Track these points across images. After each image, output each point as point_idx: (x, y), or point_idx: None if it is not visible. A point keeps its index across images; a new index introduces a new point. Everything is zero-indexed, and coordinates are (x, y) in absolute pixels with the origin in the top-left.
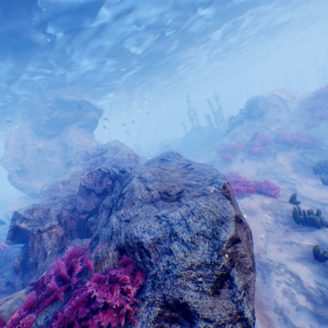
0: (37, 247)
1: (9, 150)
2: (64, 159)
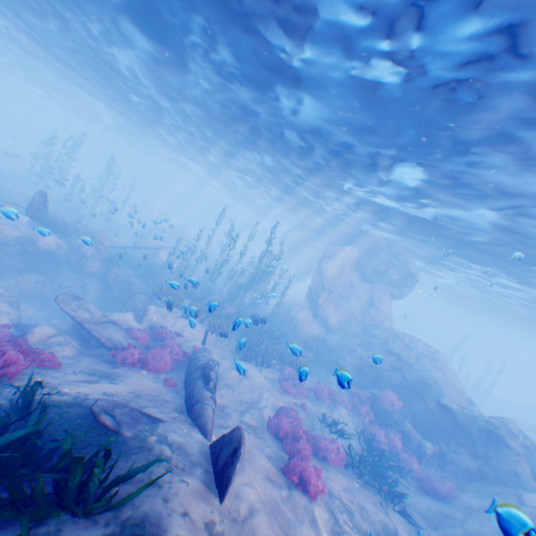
0: (520, 465)
1: (332, 263)
2: (363, 311)
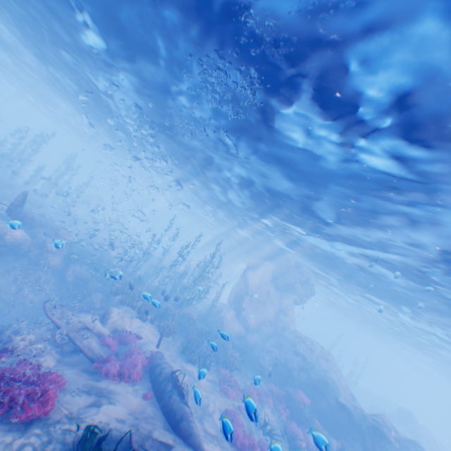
0: None
1: (255, 273)
2: (274, 315)
